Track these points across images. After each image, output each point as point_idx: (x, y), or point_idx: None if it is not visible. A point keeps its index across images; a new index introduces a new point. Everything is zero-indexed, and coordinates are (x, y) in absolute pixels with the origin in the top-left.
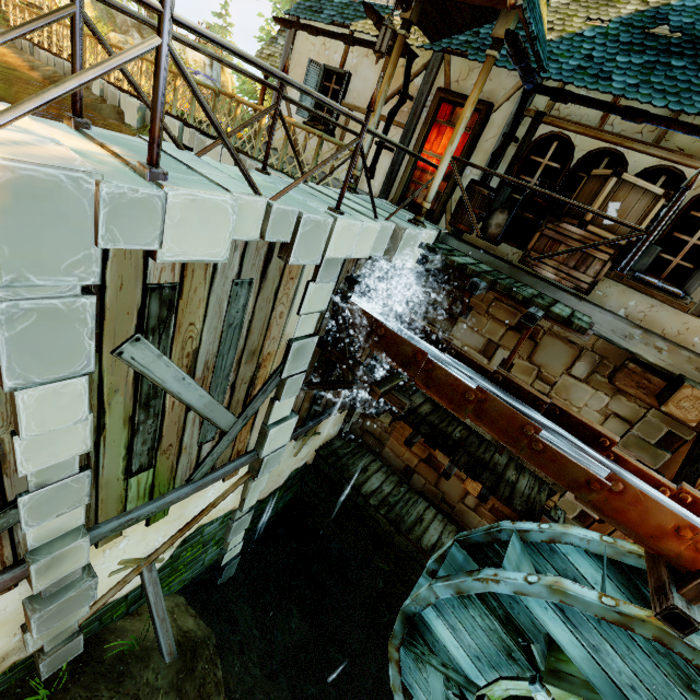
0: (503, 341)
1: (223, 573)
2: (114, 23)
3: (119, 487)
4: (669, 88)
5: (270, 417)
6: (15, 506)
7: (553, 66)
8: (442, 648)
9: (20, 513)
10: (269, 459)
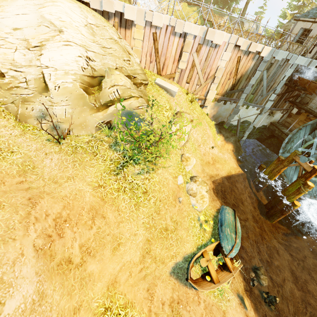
0: None
1: (240, 142)
2: (231, 22)
3: (249, 95)
4: None
5: (270, 97)
6: (245, 88)
7: None
8: (294, 142)
9: (245, 89)
10: (265, 109)
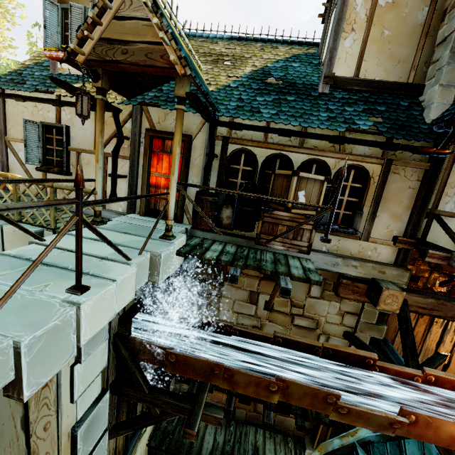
0: (260, 289)
1: None
2: None
3: None
4: (295, 113)
5: None
6: None
7: (222, 107)
8: None
9: None
10: None
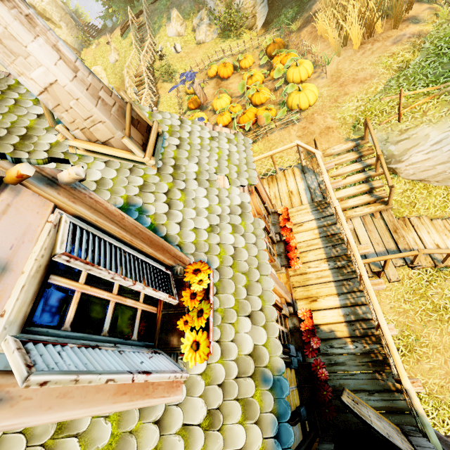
0: None
1: None
2: (198, 2)
3: None
4: None
5: None
6: None
7: None
8: None
9: None
10: None
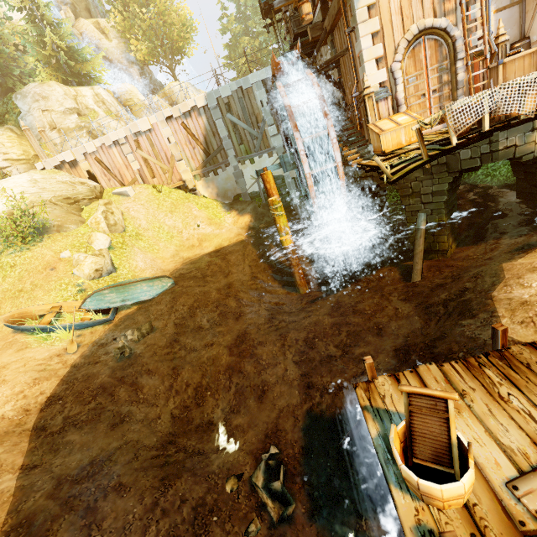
0: None
1: (295, 208)
2: None
3: (239, 148)
4: None
5: (269, 133)
6: (223, 144)
7: None
8: None
9: (224, 146)
10: (277, 149)
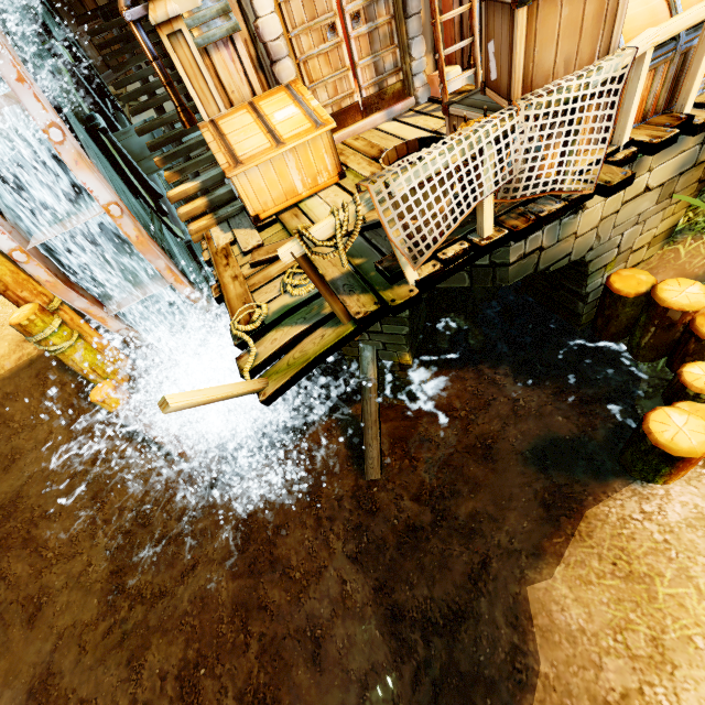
0: None
1: None
2: None
3: None
4: None
5: None
6: None
7: None
8: None
9: None
10: None
